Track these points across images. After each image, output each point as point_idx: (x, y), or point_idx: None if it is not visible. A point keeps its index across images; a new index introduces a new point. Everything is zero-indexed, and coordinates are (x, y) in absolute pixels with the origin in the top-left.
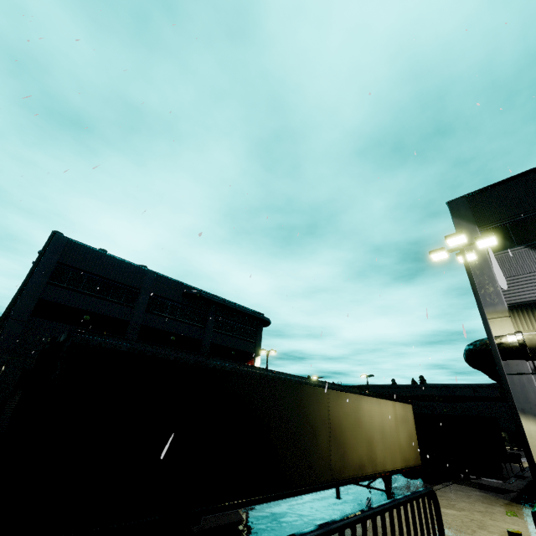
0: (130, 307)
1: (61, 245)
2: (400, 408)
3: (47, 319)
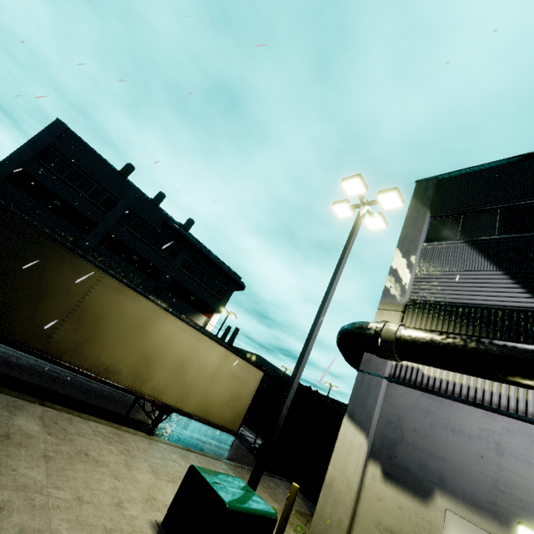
0: (103, 212)
1: (58, 131)
2: (238, 364)
3: (20, 188)
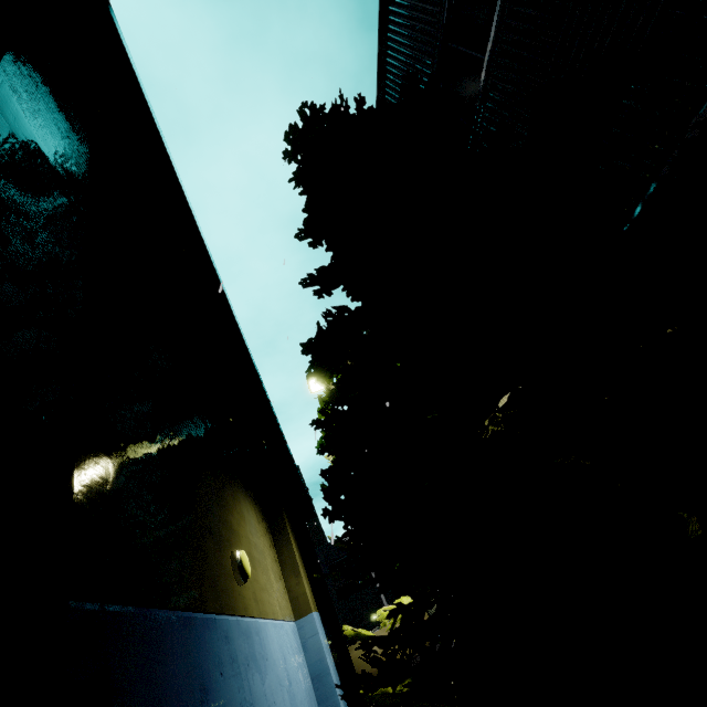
0: None
1: None
2: None
3: None
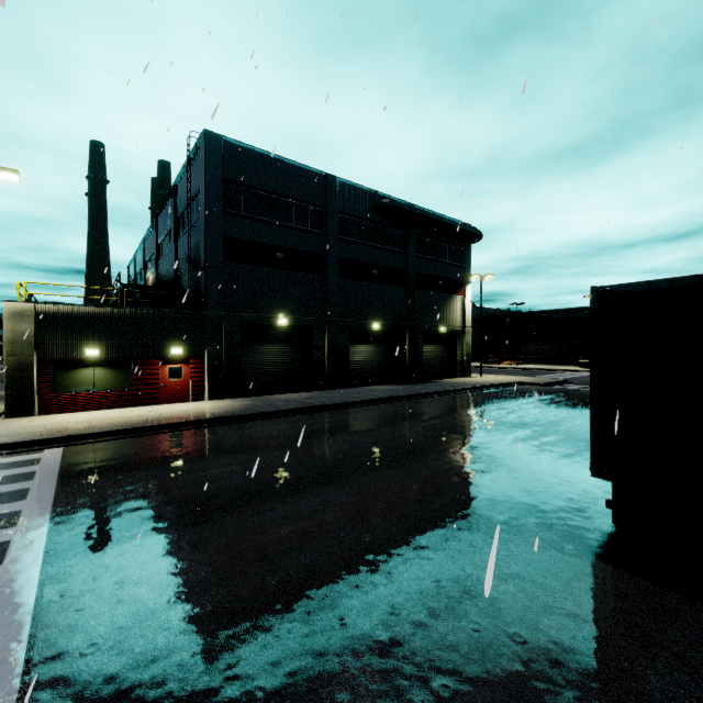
0: (320, 236)
1: (218, 151)
2: None
3: (240, 263)
